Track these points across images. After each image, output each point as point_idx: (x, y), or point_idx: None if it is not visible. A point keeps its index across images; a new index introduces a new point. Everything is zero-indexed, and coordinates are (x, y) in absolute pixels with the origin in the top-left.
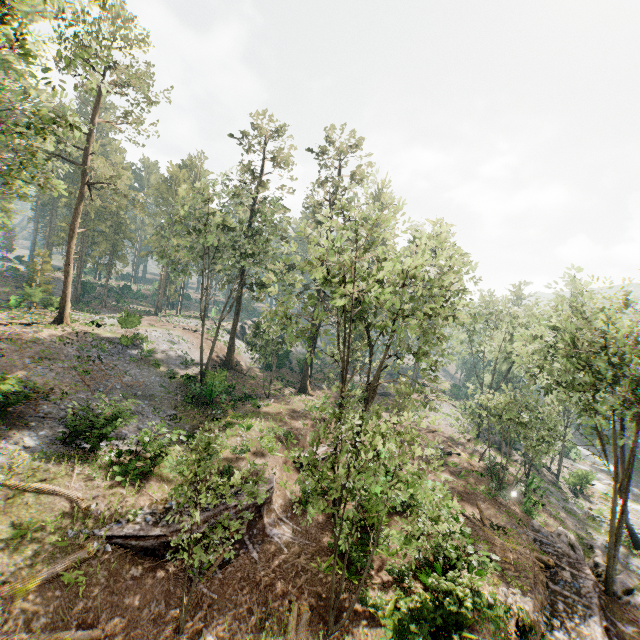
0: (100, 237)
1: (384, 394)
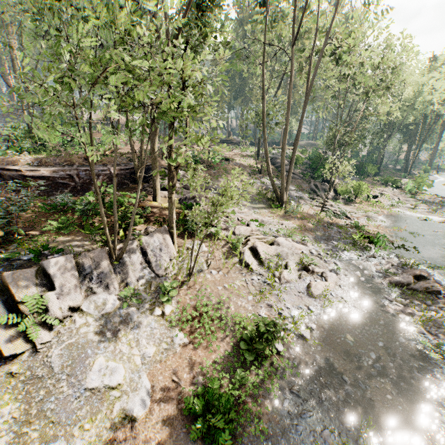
0: None
1: (224, 142)
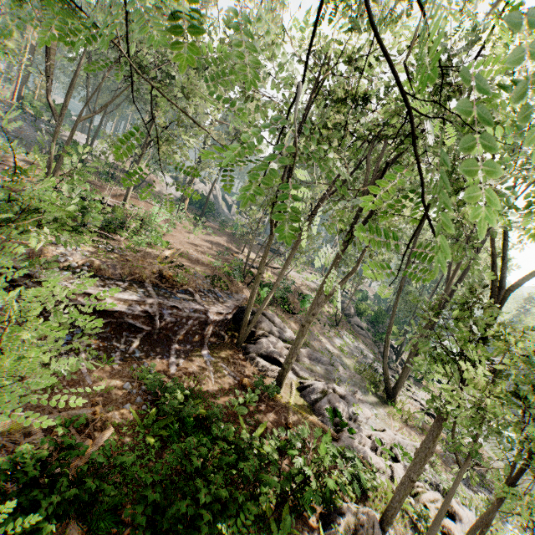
0: (104, 88)
1: (271, 250)
